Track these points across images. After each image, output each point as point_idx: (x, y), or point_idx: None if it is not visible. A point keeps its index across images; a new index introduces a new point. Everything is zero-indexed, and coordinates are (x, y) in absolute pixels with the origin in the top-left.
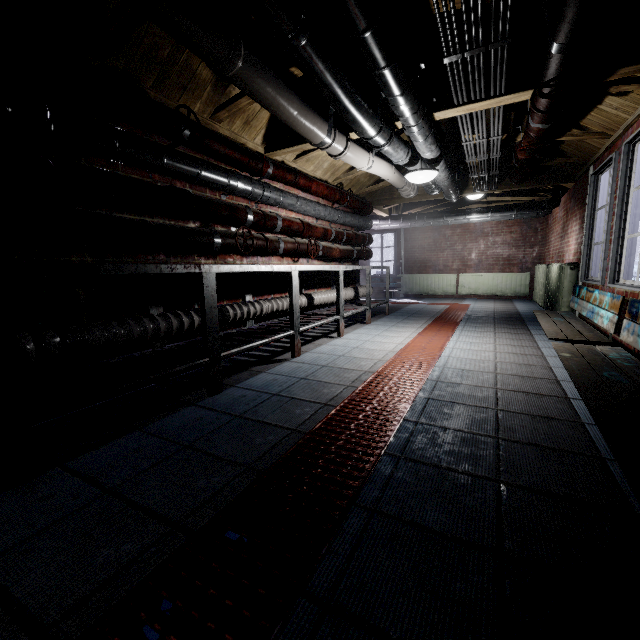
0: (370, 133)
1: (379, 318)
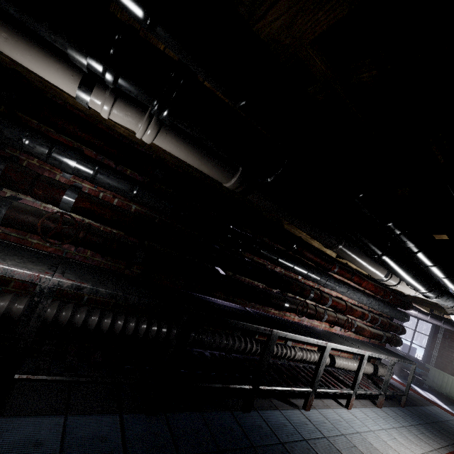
0: (420, 291)
1: (392, 405)
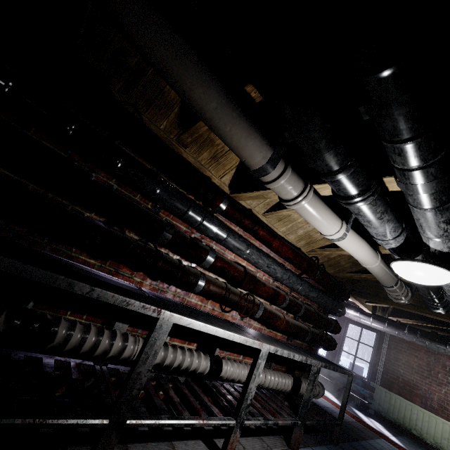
0: (327, 160)
1: (319, 443)
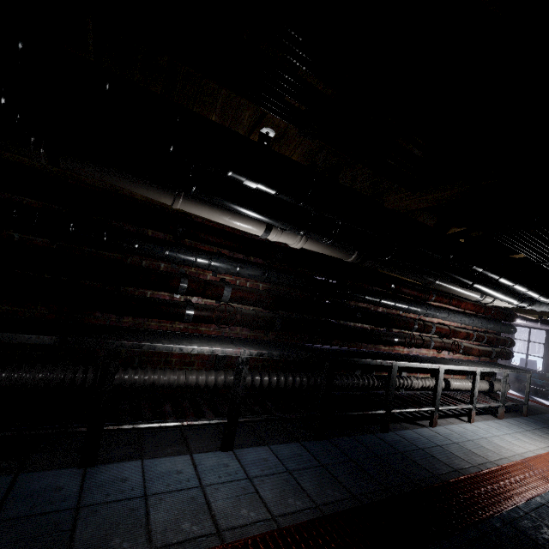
0: (513, 304)
1: (514, 416)
